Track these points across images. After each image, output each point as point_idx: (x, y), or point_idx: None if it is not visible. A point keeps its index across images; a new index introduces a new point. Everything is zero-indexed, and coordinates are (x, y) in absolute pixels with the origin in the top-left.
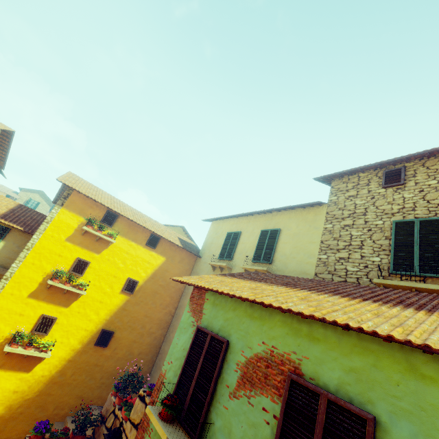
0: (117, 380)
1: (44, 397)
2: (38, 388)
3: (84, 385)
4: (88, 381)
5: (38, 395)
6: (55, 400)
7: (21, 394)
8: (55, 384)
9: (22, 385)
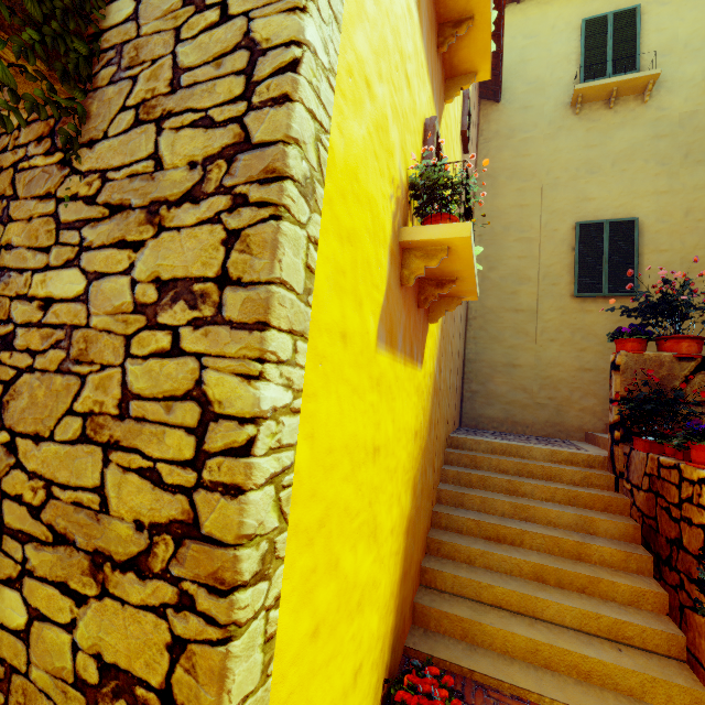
0: (455, 377)
1: (431, 436)
2: (427, 414)
3: (446, 394)
4: (447, 384)
5: (427, 434)
6: (436, 440)
7: (419, 440)
8: (435, 397)
9: (418, 412)
